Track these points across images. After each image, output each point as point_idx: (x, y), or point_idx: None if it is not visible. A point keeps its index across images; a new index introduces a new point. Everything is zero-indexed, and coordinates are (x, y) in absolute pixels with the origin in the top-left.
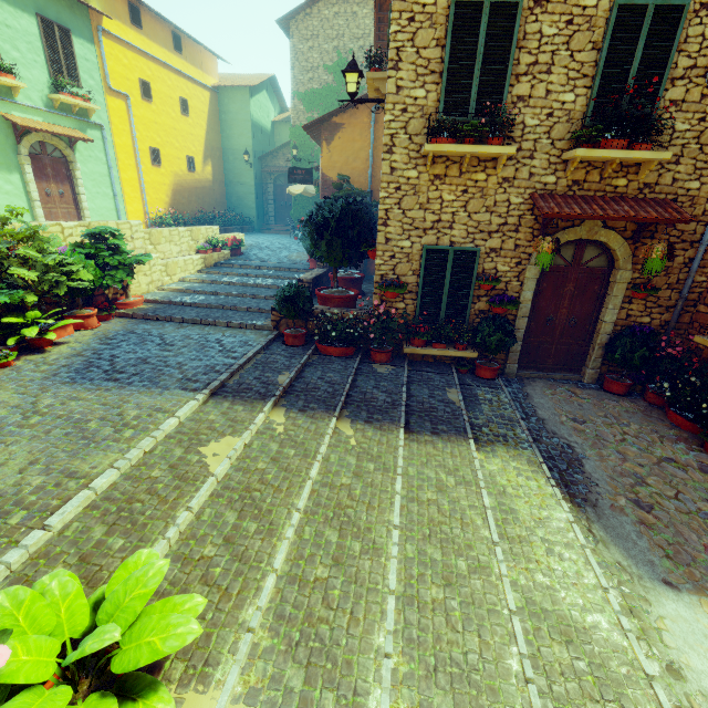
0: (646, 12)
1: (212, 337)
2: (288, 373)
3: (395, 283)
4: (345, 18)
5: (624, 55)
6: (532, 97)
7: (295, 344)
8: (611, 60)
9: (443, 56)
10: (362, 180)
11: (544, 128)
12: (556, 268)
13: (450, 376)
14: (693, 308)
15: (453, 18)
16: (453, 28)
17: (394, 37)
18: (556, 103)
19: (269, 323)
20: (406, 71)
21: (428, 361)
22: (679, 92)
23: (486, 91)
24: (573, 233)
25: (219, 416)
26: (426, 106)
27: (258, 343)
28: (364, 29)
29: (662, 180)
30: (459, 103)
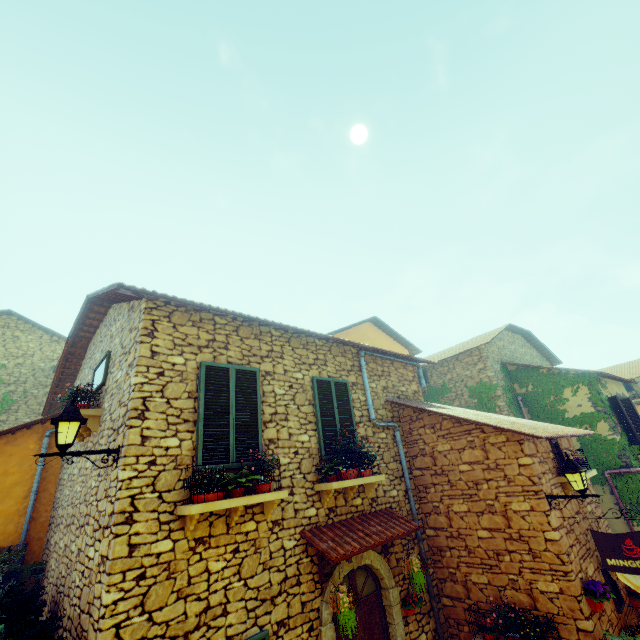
0: (331, 385)
1: None
2: None
3: None
4: (2, 338)
5: (329, 409)
6: (280, 439)
7: None
8: (323, 411)
9: (196, 406)
10: (10, 529)
11: (295, 464)
12: None
13: None
14: (439, 602)
15: (204, 376)
16: (205, 384)
17: (140, 387)
18: (298, 442)
19: None
20: (155, 419)
21: None
22: (362, 430)
23: (242, 436)
24: (346, 564)
25: None
26: (180, 455)
27: None
28: (27, 350)
29: (379, 493)
30: (219, 449)
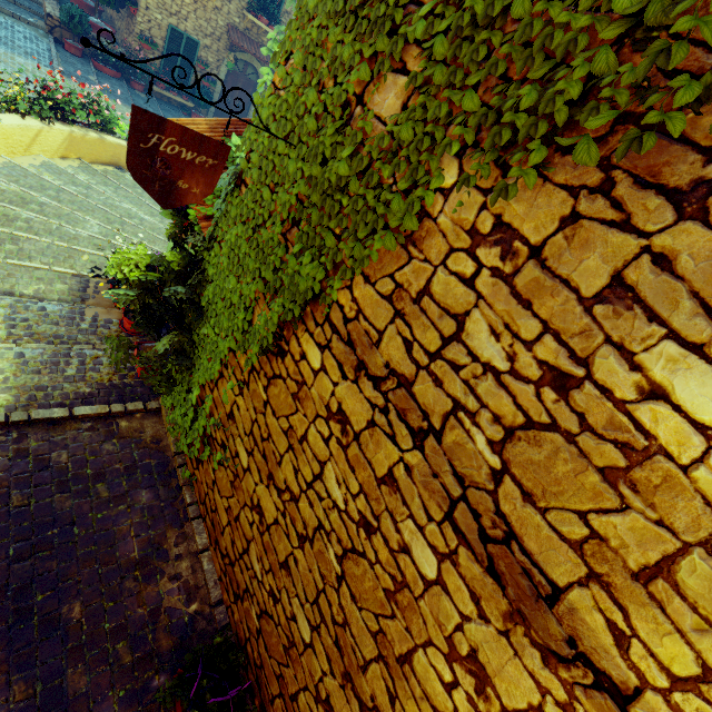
0: None
1: (0, 19)
2: (92, 76)
3: (151, 41)
4: None
5: None
6: None
7: (77, 55)
8: None
9: None
10: None
11: None
12: (235, 72)
13: (180, 114)
14: None
15: None
16: None
17: None
18: None
19: (41, 25)
20: None
21: (165, 101)
22: (290, 8)
23: None
24: (244, 57)
25: (79, 88)
26: None
27: (47, 42)
28: None
29: None
30: None
